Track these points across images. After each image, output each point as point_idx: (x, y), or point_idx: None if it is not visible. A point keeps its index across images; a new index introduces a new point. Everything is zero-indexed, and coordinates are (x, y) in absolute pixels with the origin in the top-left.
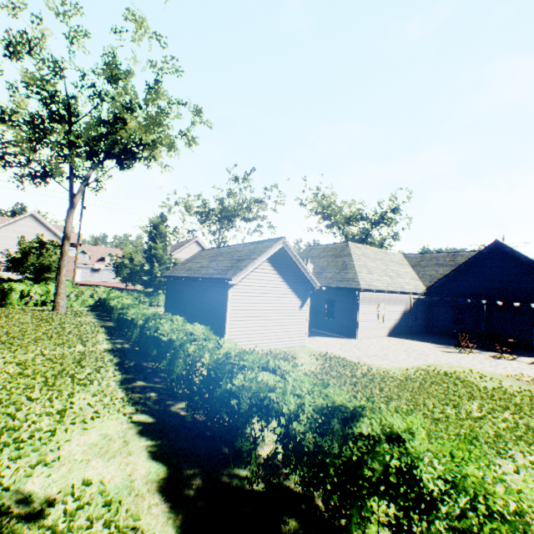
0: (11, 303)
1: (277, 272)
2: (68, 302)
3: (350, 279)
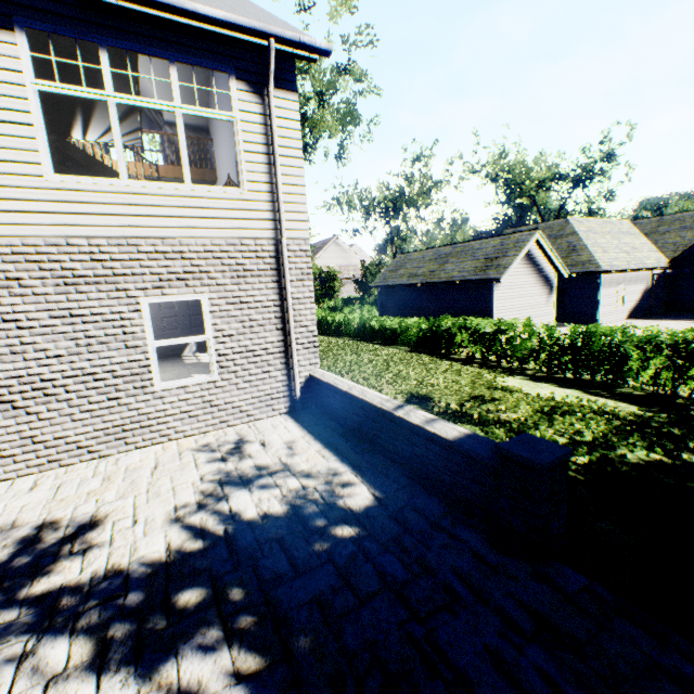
0: None
1: (528, 266)
2: None
3: (585, 262)
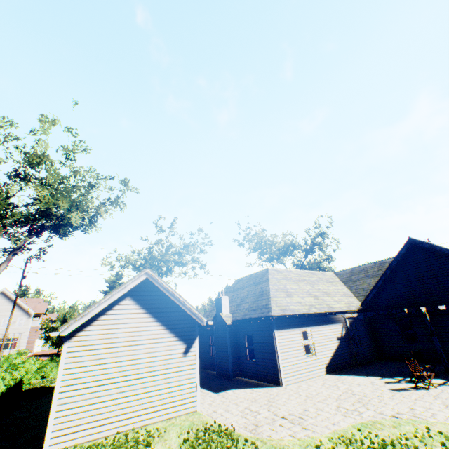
0: None
1: (145, 310)
2: None
3: (264, 305)
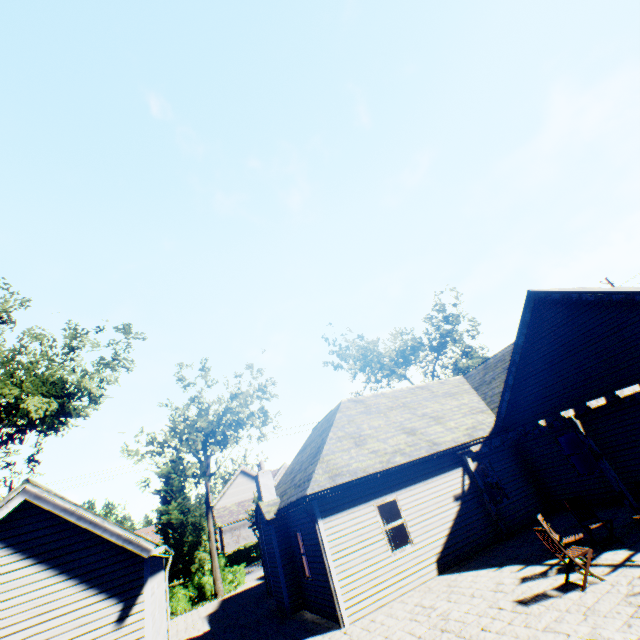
0: None
1: (34, 559)
2: None
3: (308, 475)
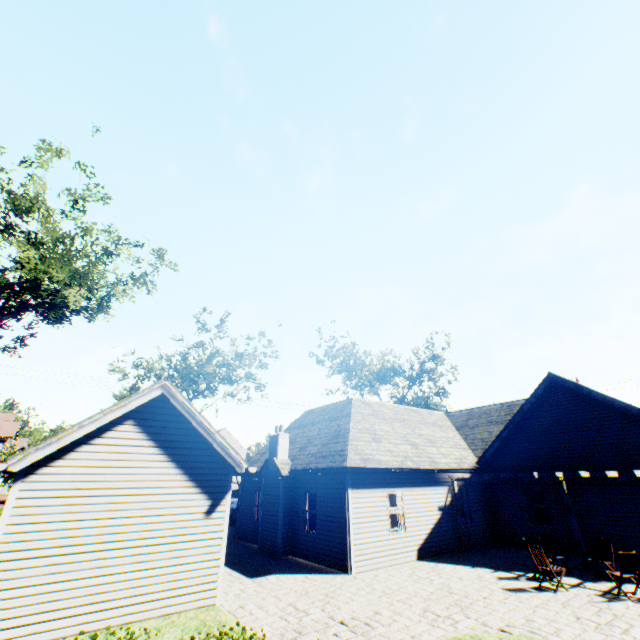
0: None
1: (155, 442)
2: None
3: (338, 451)
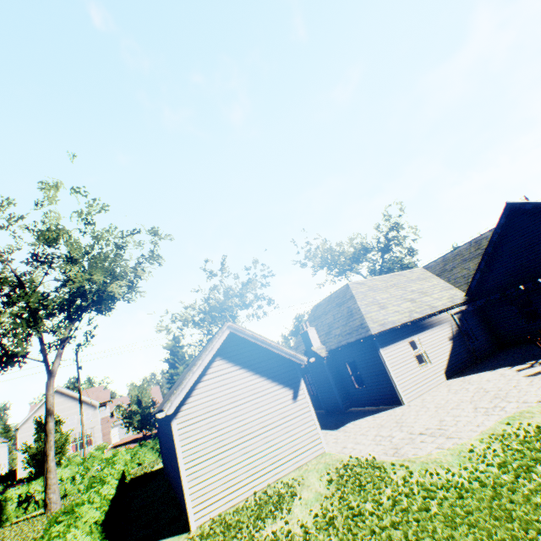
0: (7, 518)
1: (240, 366)
2: (74, 487)
3: (358, 326)
